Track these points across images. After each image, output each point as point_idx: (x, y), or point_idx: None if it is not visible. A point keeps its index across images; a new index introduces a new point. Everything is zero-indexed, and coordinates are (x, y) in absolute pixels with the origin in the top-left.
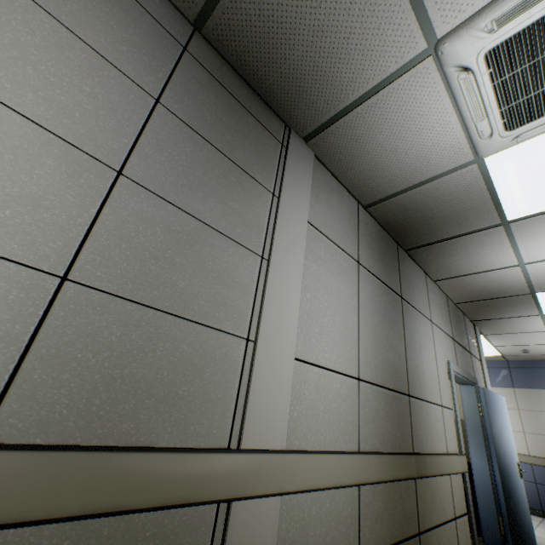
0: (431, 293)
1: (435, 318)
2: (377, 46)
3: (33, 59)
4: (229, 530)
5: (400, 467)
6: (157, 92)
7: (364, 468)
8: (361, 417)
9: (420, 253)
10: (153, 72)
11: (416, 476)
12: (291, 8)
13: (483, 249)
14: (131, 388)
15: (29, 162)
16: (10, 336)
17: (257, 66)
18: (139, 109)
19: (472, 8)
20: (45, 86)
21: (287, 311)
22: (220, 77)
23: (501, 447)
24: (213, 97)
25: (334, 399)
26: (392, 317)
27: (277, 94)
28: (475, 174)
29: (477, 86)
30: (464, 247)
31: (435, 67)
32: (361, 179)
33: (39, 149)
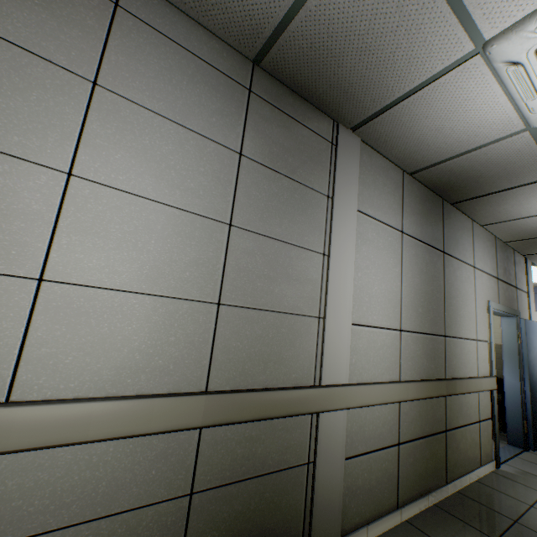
0: (477, 239)
1: (479, 263)
2: (423, 54)
3: (172, 163)
4: (319, 426)
5: (432, 389)
6: (239, 146)
7: (404, 392)
8: (402, 357)
9: (466, 205)
10: (234, 129)
11: (446, 394)
12: (340, 38)
13: (535, 198)
14: (260, 358)
15: (188, 238)
16: (205, 340)
17: (308, 83)
18: (231, 168)
19: (522, 13)
20: (182, 180)
21: (344, 292)
22: (278, 102)
23: (536, 368)
24: (275, 127)
25: (381, 348)
26: (432, 273)
27: (326, 100)
28: (526, 140)
29: (527, 75)
30: (514, 197)
31: (483, 62)
32: (406, 153)
33: (190, 227)
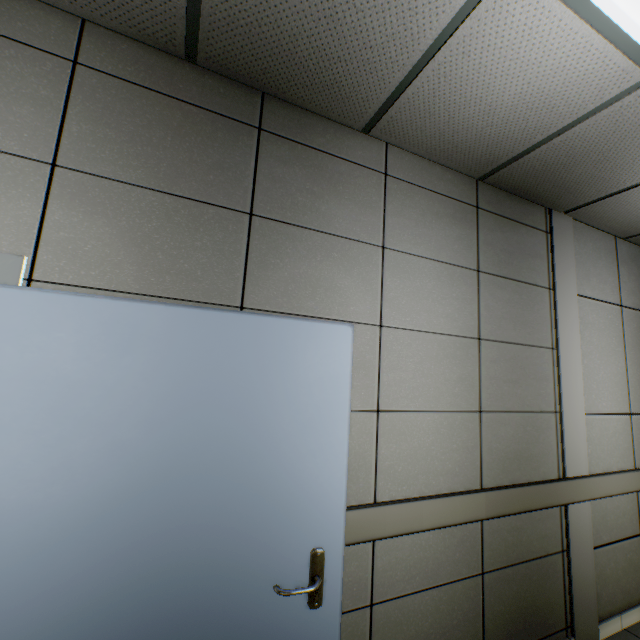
0: None
1: None
2: None
3: (435, 296)
4: (568, 517)
5: None
6: (475, 264)
7: None
8: (634, 443)
9: None
10: (470, 249)
11: None
12: (578, 156)
13: None
14: (514, 456)
15: (453, 358)
16: (474, 444)
17: (529, 186)
18: (473, 286)
19: None
20: (442, 309)
21: (575, 383)
22: (498, 209)
23: None
24: (499, 234)
25: (612, 435)
26: None
27: (543, 195)
28: None
29: None
30: None
31: None
32: (624, 224)
33: (453, 348)
